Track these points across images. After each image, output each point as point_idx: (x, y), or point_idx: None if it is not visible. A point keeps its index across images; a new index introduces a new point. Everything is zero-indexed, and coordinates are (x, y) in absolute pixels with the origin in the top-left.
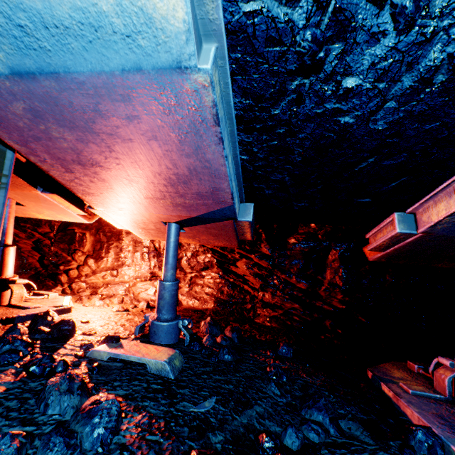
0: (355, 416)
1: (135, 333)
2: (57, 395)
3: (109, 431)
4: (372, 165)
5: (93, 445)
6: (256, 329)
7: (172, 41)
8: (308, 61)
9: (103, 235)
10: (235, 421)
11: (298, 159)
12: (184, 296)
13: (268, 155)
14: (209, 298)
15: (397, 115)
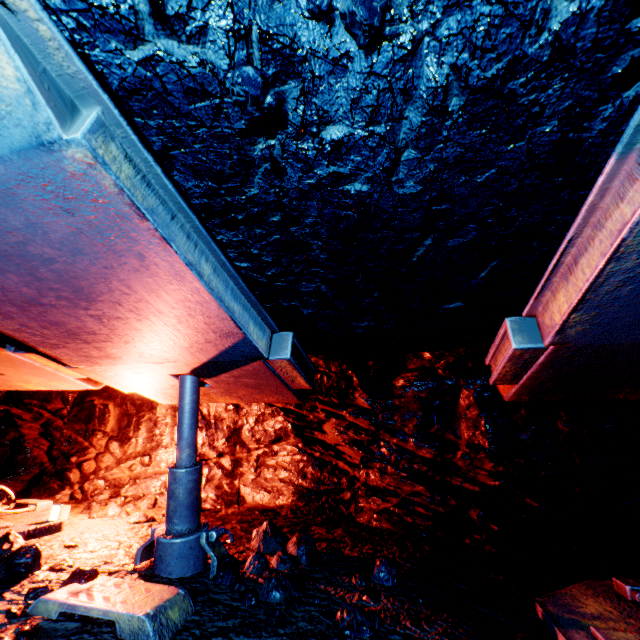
0: None
1: (135, 561)
2: None
3: None
4: (435, 249)
5: None
6: (351, 536)
7: (17, 110)
8: (256, 112)
9: (131, 405)
10: None
11: (324, 256)
12: (248, 487)
13: (278, 256)
14: (285, 488)
15: (426, 168)
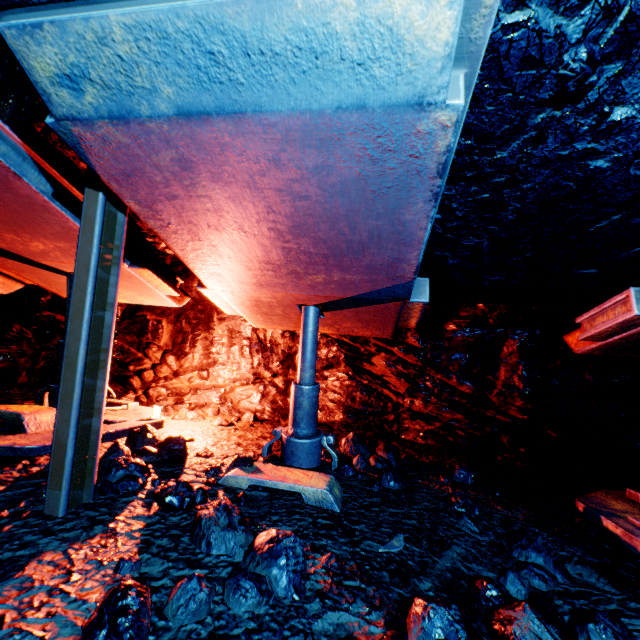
0: (583, 559)
1: (263, 454)
2: (219, 531)
3: (299, 575)
4: (616, 224)
5: (286, 591)
6: (409, 448)
7: (420, 70)
8: (571, 87)
9: (186, 323)
10: (437, 564)
11: (511, 217)
12: None
13: (469, 212)
14: (335, 408)
15: None
